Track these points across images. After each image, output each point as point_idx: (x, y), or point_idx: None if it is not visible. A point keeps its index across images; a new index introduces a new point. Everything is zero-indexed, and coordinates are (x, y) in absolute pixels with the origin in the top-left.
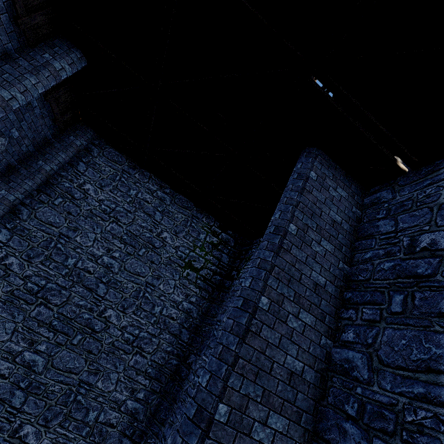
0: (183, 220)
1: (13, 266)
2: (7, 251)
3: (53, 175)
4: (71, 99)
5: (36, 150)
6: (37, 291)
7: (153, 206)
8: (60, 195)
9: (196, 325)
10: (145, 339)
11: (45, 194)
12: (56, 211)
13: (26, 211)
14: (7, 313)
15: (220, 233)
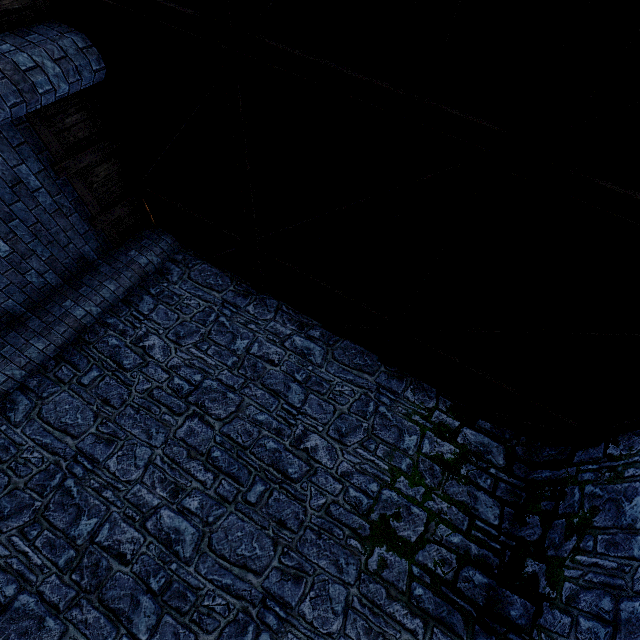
0: (356, 399)
1: None
2: None
3: (91, 326)
4: (120, 178)
5: (66, 281)
6: None
7: (284, 370)
8: (97, 363)
9: None
10: None
11: (69, 364)
12: (81, 398)
13: (26, 403)
14: None
15: (459, 428)
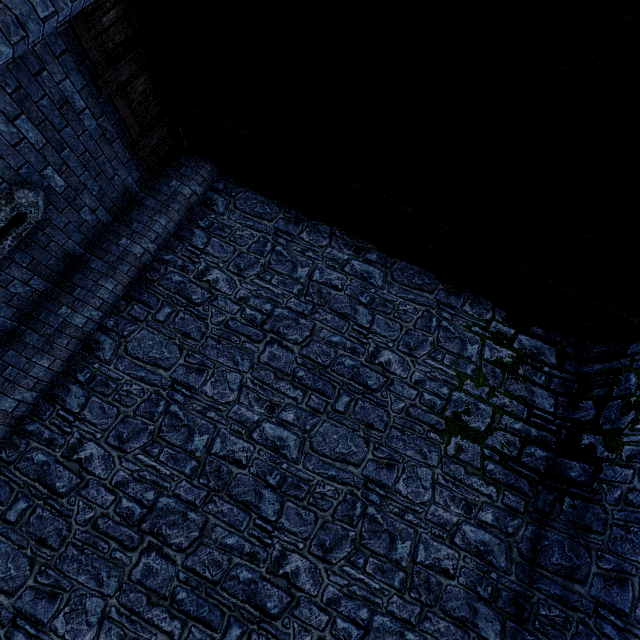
0: (419, 316)
1: (93, 462)
2: (82, 431)
3: (150, 264)
4: (155, 93)
5: (114, 218)
6: (141, 516)
7: (349, 295)
8: (166, 300)
9: (513, 593)
10: (387, 635)
11: (139, 303)
12: (162, 334)
13: (110, 342)
14: (88, 573)
15: (514, 335)
